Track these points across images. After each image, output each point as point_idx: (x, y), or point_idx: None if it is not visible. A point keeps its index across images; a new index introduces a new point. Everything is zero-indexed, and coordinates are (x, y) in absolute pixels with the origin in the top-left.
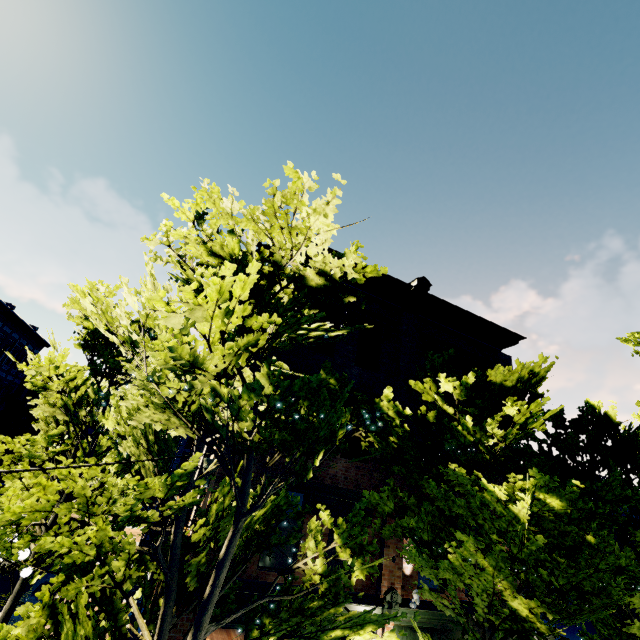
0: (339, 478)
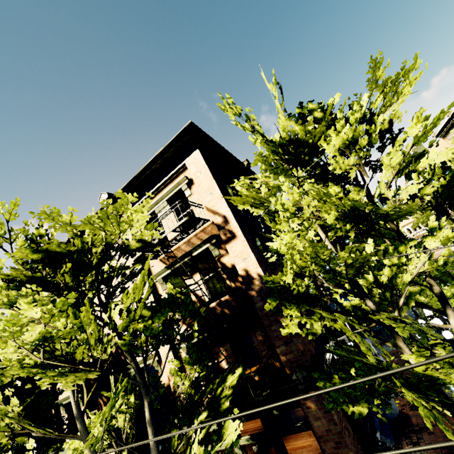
0: None
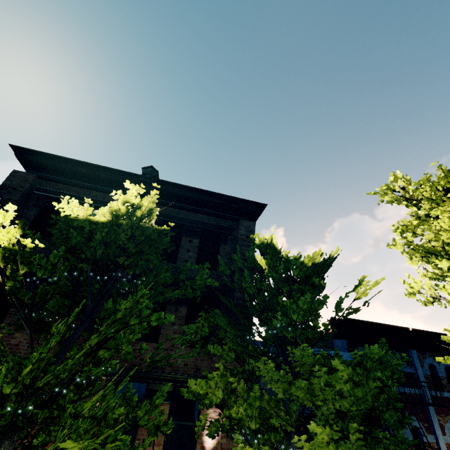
0: (21, 347)
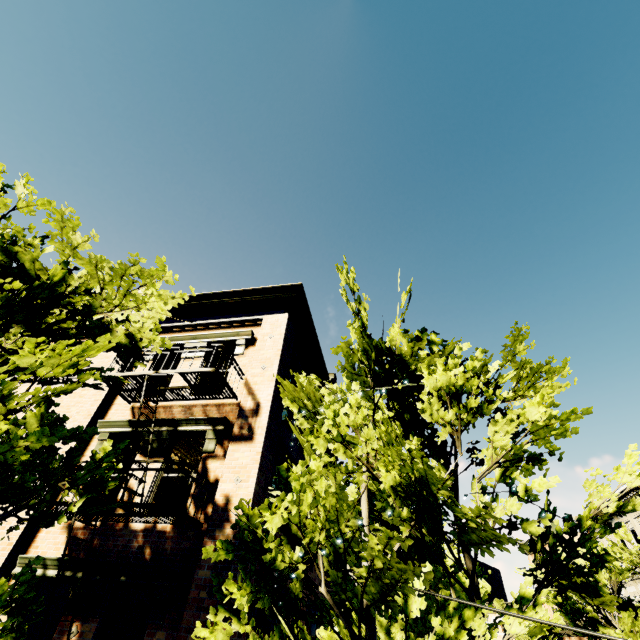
0: None
